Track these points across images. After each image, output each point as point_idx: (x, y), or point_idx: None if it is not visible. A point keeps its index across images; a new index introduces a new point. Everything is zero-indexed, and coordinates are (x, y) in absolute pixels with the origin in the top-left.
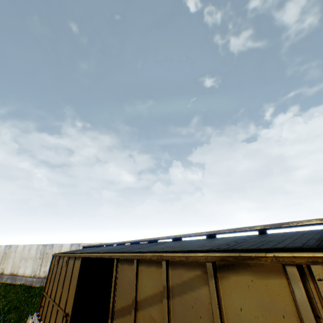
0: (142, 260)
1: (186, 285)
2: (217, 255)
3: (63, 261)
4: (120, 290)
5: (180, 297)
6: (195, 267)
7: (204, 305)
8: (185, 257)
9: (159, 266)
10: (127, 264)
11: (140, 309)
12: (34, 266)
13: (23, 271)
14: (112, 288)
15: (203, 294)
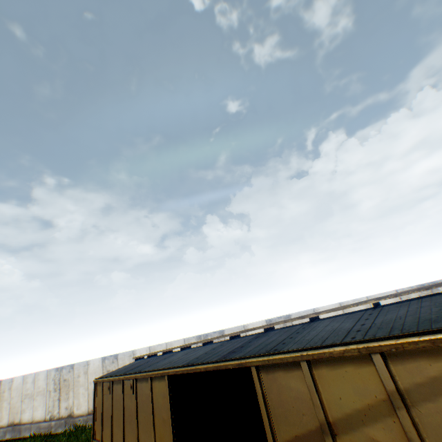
0: (317, 360)
1: (441, 383)
2: None
3: (123, 387)
4: (282, 412)
5: (432, 403)
6: None
7: None
8: (429, 341)
9: (361, 363)
10: (282, 371)
11: (340, 433)
12: (48, 404)
13: (31, 416)
14: (263, 411)
15: None
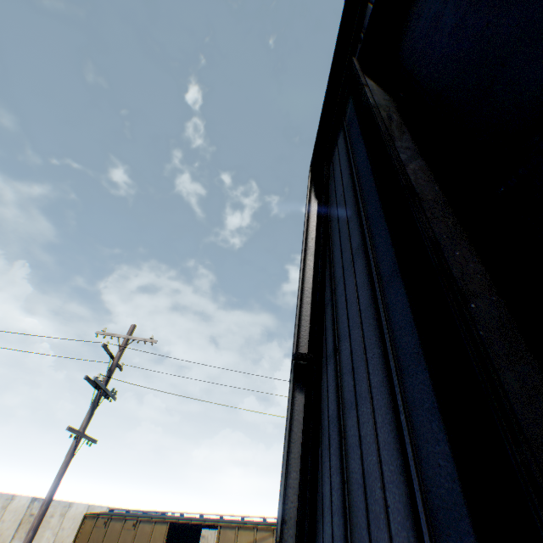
0: (241, 526)
1: (265, 537)
2: None
3: (124, 523)
4: (223, 542)
5: (261, 541)
6: (269, 530)
7: (270, 542)
8: (267, 526)
9: (252, 529)
10: (229, 528)
11: None
12: None
13: None
14: (217, 541)
15: (270, 539)
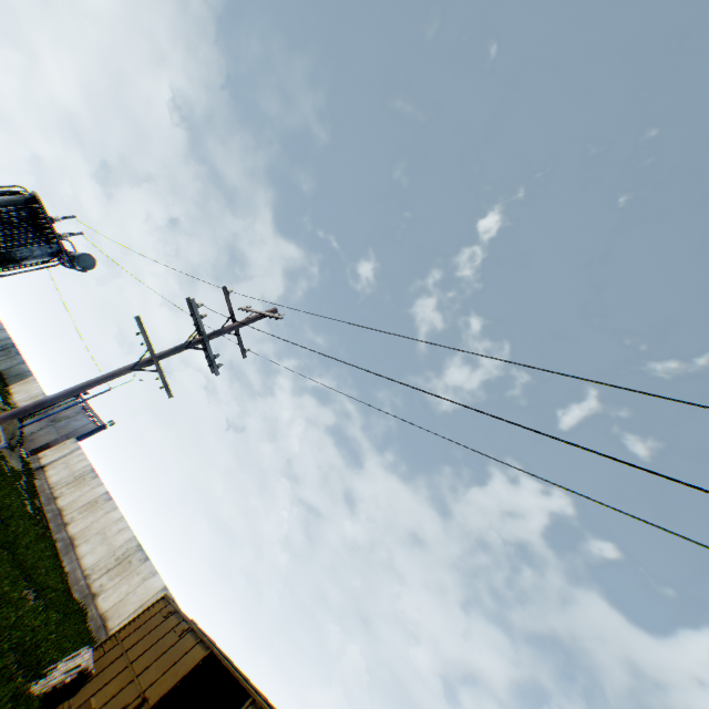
0: None
1: None
2: None
3: (178, 623)
4: None
5: None
6: None
7: None
8: None
9: None
10: None
11: None
12: (101, 561)
13: (85, 552)
14: None
15: None
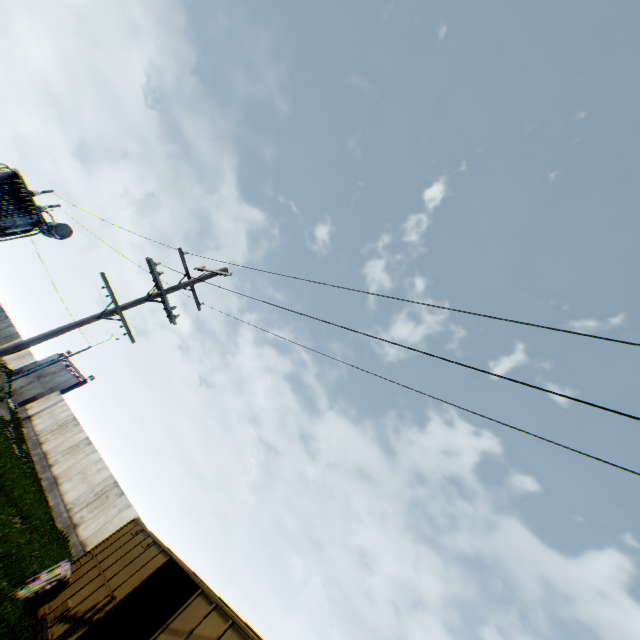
0: (219, 607)
1: None
2: (258, 637)
3: (144, 538)
4: (185, 615)
5: None
6: (243, 637)
7: None
8: (245, 626)
9: (226, 620)
10: (206, 600)
11: (190, 637)
12: (82, 496)
13: (68, 489)
14: (181, 608)
15: None
